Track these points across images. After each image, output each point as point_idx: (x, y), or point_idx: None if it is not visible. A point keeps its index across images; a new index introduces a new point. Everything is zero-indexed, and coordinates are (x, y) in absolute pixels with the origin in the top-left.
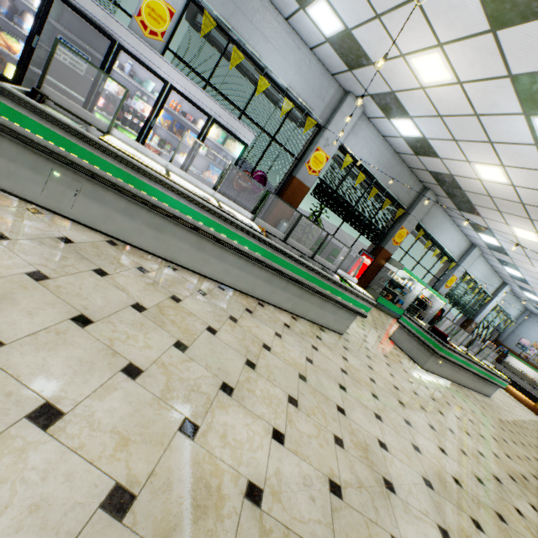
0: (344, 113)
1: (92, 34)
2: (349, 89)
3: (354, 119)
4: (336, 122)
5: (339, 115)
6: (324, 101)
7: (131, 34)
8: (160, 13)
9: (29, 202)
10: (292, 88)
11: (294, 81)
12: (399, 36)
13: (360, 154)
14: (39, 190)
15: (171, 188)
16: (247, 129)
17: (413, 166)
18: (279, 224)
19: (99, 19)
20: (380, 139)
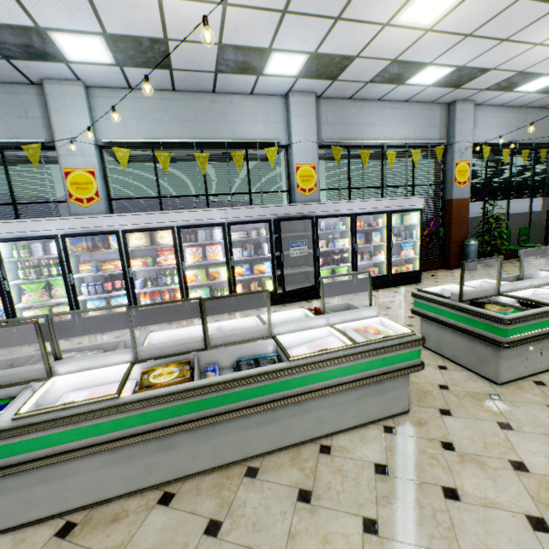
0: (460, 120)
1: (284, 223)
2: (453, 100)
3: (470, 117)
4: (458, 131)
5: (457, 125)
6: (435, 125)
7: (318, 204)
8: (308, 173)
9: (521, 378)
10: (408, 139)
11: (406, 133)
12: (534, 36)
13: (488, 136)
14: (523, 366)
15: None
16: (415, 198)
17: (546, 104)
18: (466, 247)
19: (299, 212)
20: (497, 110)
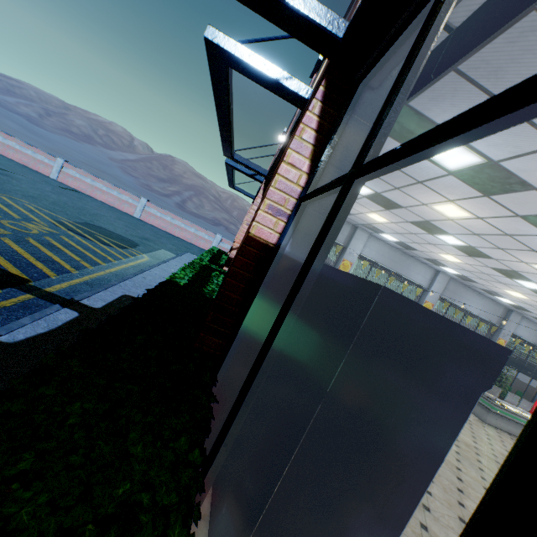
0: (511, 320)
1: None
2: (512, 309)
3: (517, 321)
4: (507, 324)
5: (508, 321)
6: (497, 315)
7: None
8: (428, 306)
9: (491, 425)
10: (480, 314)
11: (481, 311)
12: None
13: (522, 334)
14: (493, 422)
15: (523, 418)
16: None
17: None
18: None
19: None
20: (533, 324)
